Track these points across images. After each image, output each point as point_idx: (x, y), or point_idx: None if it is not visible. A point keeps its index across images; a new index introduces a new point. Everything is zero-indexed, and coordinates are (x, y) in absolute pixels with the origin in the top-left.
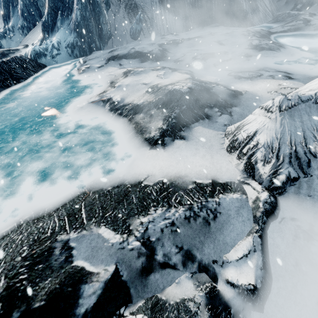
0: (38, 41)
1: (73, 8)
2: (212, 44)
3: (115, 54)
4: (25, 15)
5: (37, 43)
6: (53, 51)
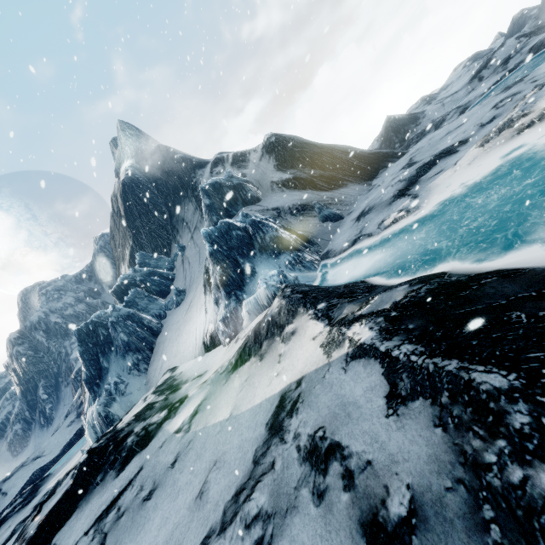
0: (229, 309)
1: (252, 241)
2: (449, 135)
3: (394, 193)
4: (133, 346)
5: (228, 313)
6: (287, 279)
